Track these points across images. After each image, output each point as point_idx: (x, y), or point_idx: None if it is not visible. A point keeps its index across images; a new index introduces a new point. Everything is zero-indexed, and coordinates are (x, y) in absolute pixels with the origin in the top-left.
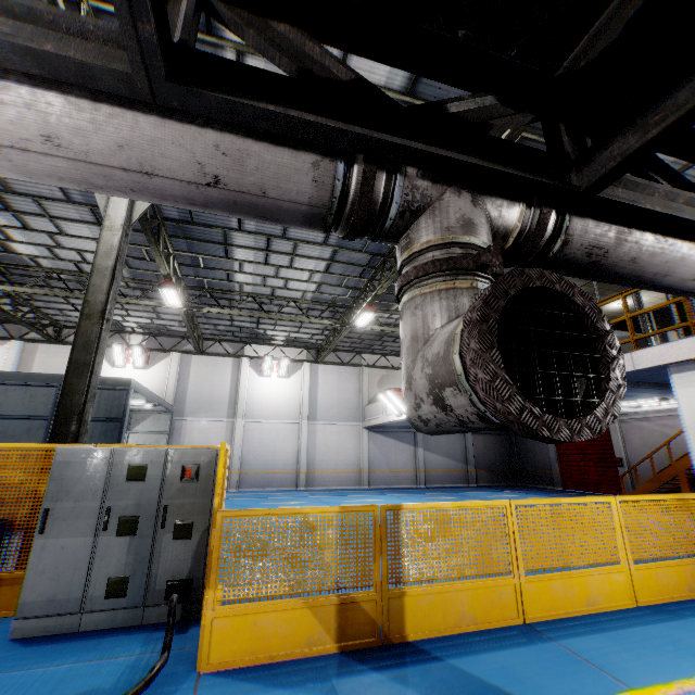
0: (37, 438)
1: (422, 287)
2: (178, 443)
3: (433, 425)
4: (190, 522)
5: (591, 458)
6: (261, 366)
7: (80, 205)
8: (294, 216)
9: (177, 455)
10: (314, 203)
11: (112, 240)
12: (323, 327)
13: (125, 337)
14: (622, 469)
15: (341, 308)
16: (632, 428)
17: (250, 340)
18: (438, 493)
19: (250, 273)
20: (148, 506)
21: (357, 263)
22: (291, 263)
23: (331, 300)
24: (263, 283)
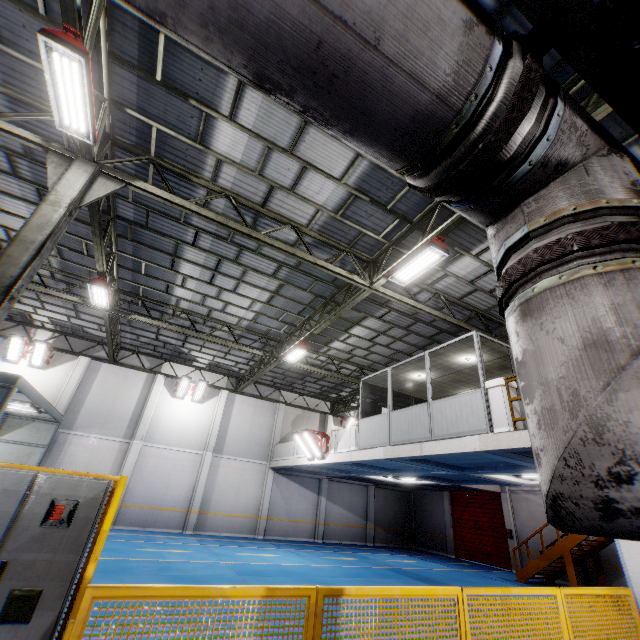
0: None
1: (599, 262)
2: (55, 461)
3: (639, 523)
4: (36, 593)
5: (483, 526)
6: (176, 386)
7: (27, 182)
8: (399, 111)
9: (49, 484)
10: (443, 93)
11: (51, 215)
12: (250, 357)
13: (31, 330)
14: (512, 541)
15: (273, 342)
16: (521, 499)
17: (171, 357)
18: (336, 551)
19: (191, 289)
20: None
21: (300, 300)
22: (236, 288)
23: (265, 331)
24: (201, 302)
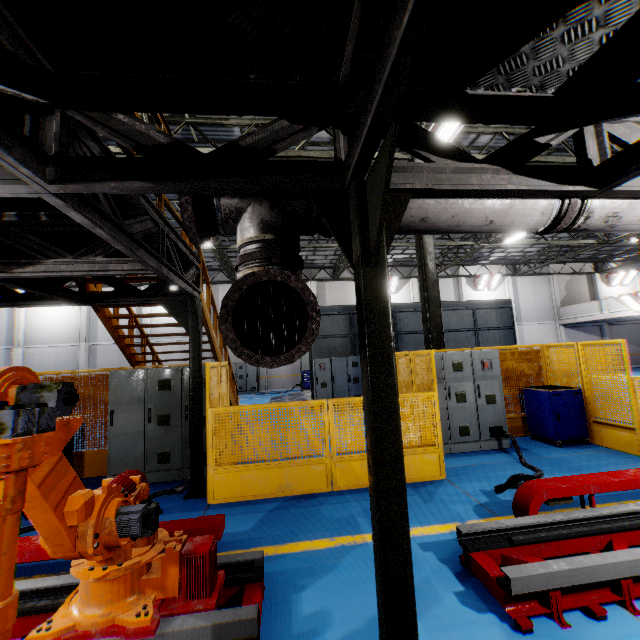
0: (471, 342)
1: None
2: None
3: None
4: None
5: None
6: (473, 283)
7: None
8: None
9: None
10: None
11: None
12: (547, 245)
13: None
14: None
15: None
16: None
17: (463, 262)
18: None
19: None
20: None
21: None
22: None
23: None
24: None
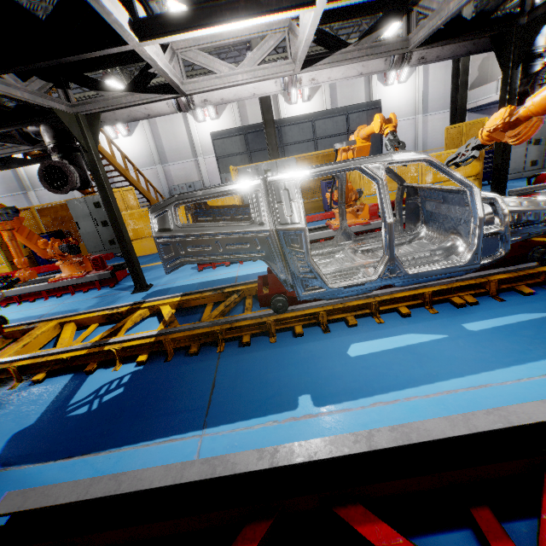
0: None
1: None
2: None
3: None
4: None
5: None
6: (384, 77)
7: None
8: None
9: None
10: None
11: None
12: None
13: None
14: None
15: None
16: None
17: None
18: None
19: None
20: (543, 133)
21: None
22: None
23: None
24: None
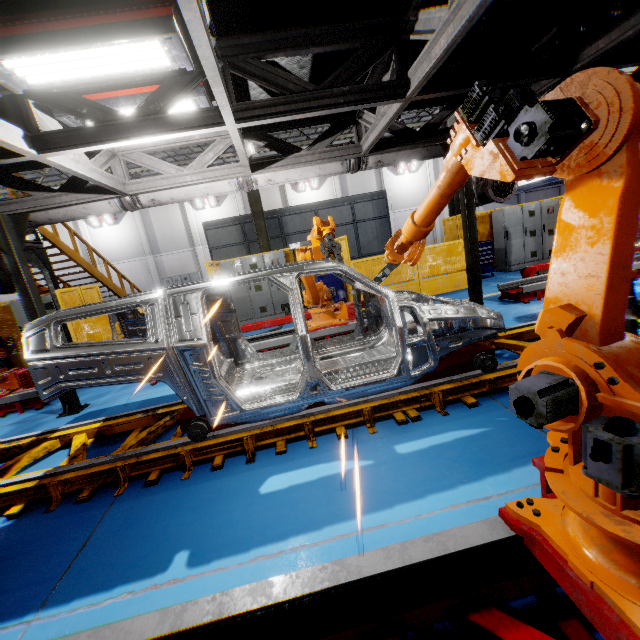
0: (351, 234)
1: None
2: None
3: None
4: (553, 229)
5: None
6: (395, 167)
7: None
8: None
9: (544, 204)
10: None
11: None
12: None
13: None
14: None
15: None
16: None
17: None
18: None
19: None
20: (537, 225)
21: None
22: None
23: None
24: None
